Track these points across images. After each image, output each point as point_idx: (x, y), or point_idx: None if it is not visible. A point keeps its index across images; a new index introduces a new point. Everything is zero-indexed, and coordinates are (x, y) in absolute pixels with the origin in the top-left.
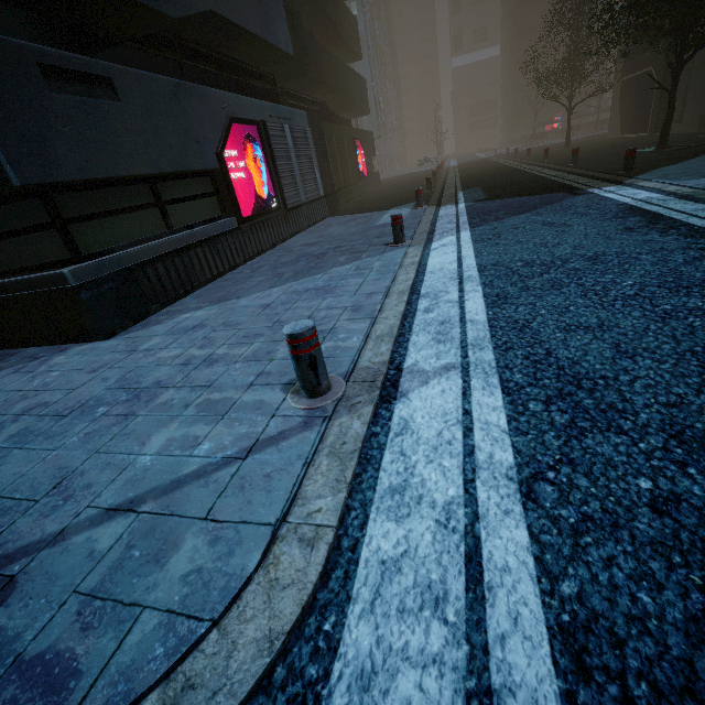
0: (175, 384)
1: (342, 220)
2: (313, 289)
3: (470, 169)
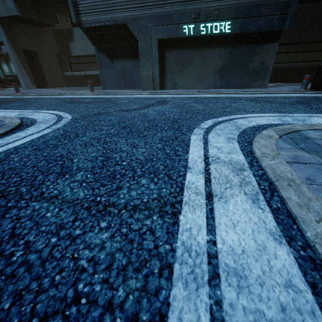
0: None
1: None
2: None
3: None
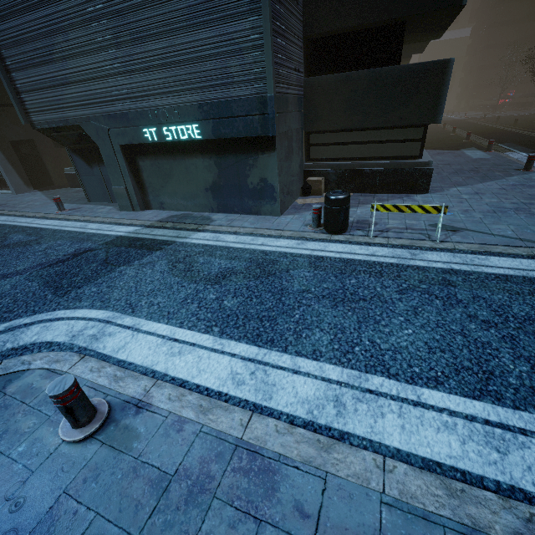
0: (530, 208)
1: (431, 153)
2: (517, 185)
3: (466, 127)
